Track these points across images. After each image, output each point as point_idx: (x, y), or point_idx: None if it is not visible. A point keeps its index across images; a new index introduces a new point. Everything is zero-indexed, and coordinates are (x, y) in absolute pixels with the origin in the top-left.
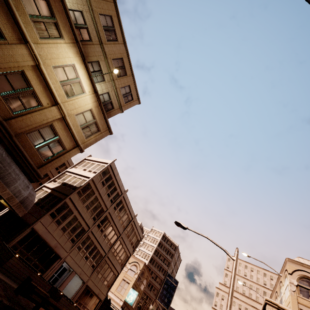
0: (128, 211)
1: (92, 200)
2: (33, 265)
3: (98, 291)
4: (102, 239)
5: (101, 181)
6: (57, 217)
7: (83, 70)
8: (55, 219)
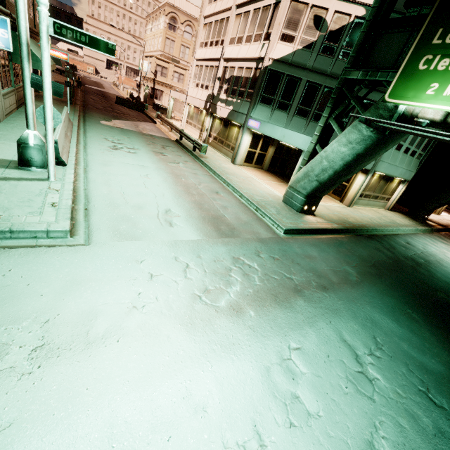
0: None
1: None
2: None
3: None
4: None
5: None
6: None
7: None
8: None
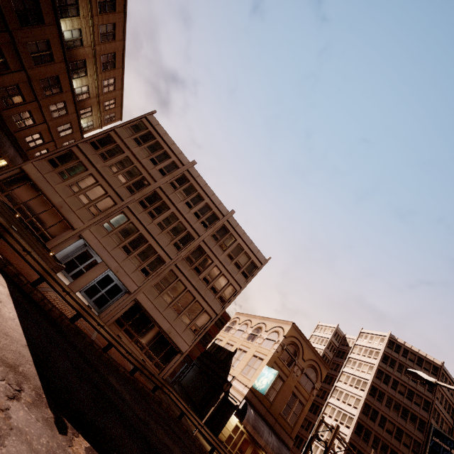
0: (209, 201)
1: (121, 161)
2: (29, 223)
3: (168, 326)
4: (156, 229)
5: (134, 138)
6: (61, 168)
7: None
8: (58, 169)
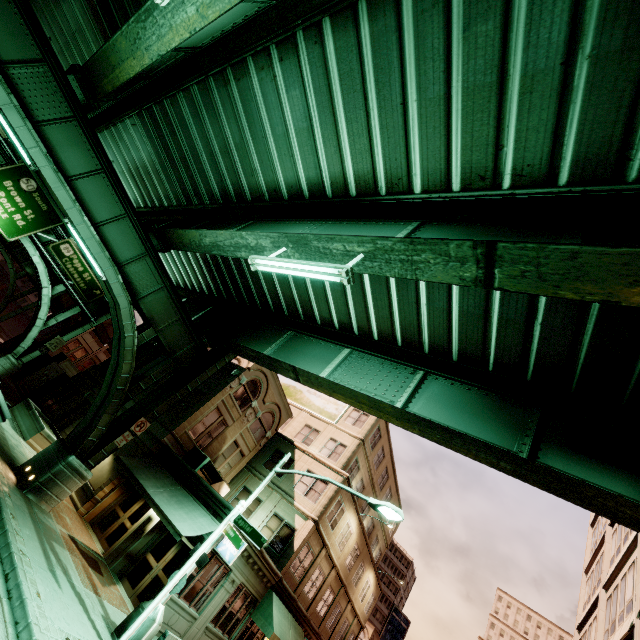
0: None
1: None
2: None
3: None
4: None
5: None
6: None
7: (372, 572)
8: None
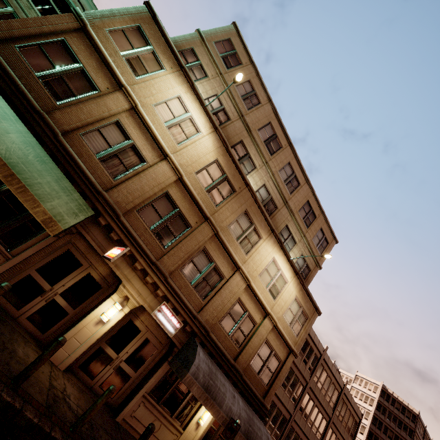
0: (334, 379)
1: (287, 374)
2: None
3: None
4: (308, 428)
5: None
6: None
7: (282, 257)
8: None
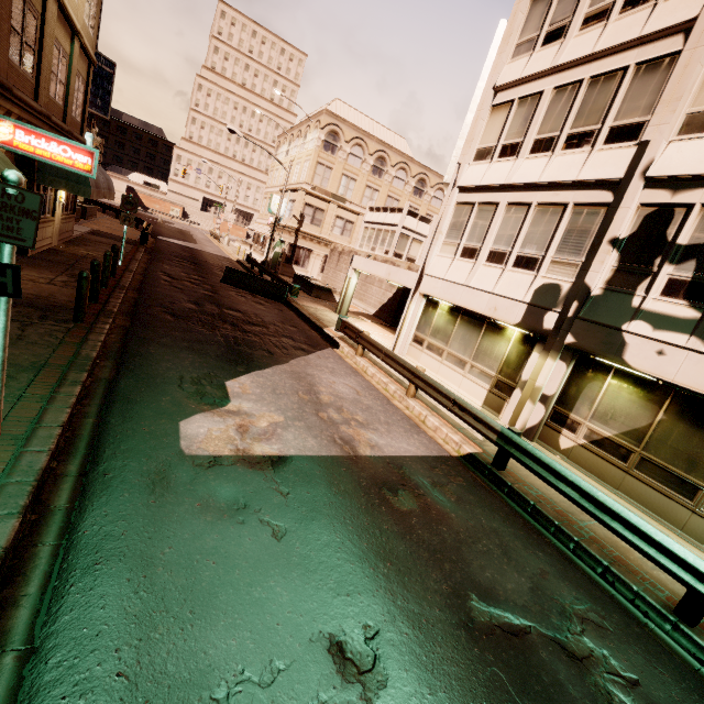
0: None
1: None
2: None
3: None
4: None
5: None
6: None
7: None
8: None
